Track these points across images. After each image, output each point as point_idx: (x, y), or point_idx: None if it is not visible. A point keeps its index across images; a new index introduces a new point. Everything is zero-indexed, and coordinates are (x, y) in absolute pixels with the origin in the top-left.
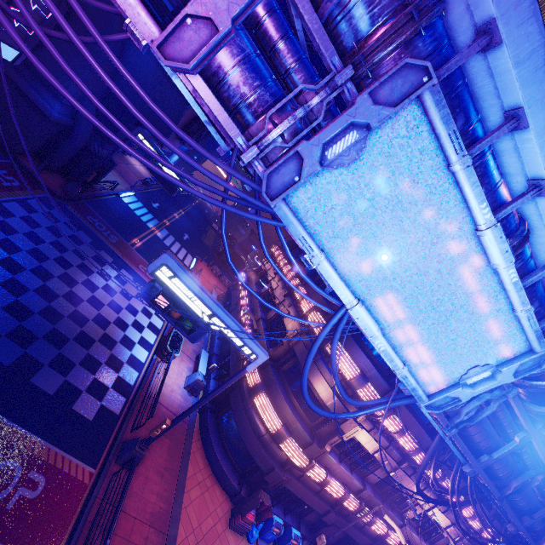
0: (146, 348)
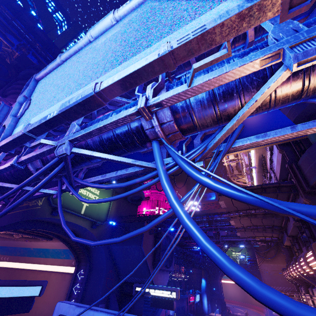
0: None
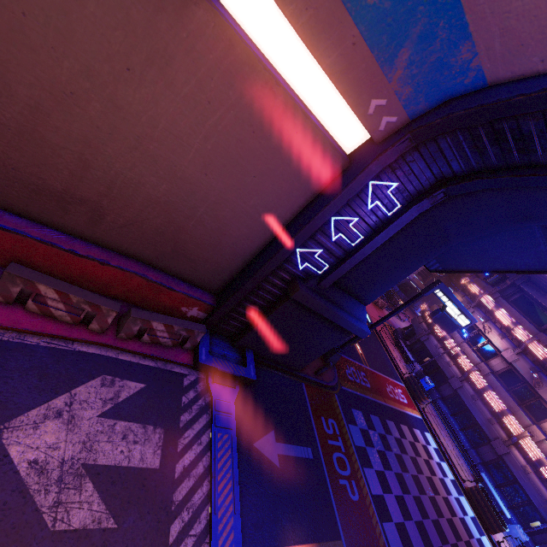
0: (481, 531)
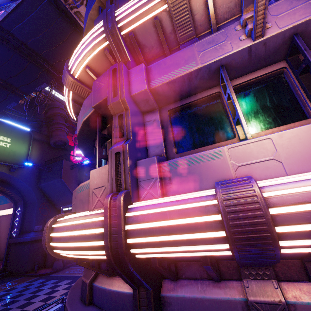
0: None
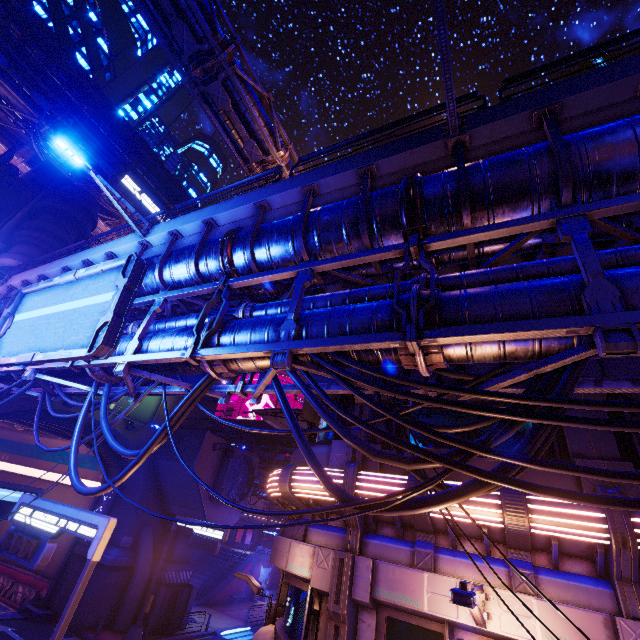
0: None
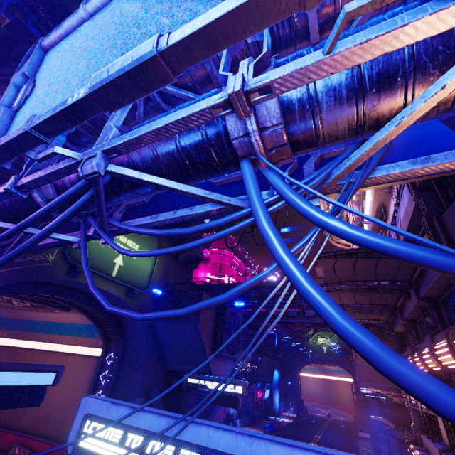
0: None
